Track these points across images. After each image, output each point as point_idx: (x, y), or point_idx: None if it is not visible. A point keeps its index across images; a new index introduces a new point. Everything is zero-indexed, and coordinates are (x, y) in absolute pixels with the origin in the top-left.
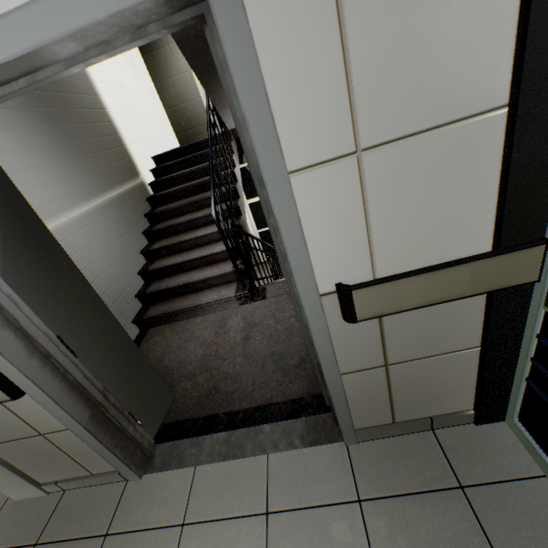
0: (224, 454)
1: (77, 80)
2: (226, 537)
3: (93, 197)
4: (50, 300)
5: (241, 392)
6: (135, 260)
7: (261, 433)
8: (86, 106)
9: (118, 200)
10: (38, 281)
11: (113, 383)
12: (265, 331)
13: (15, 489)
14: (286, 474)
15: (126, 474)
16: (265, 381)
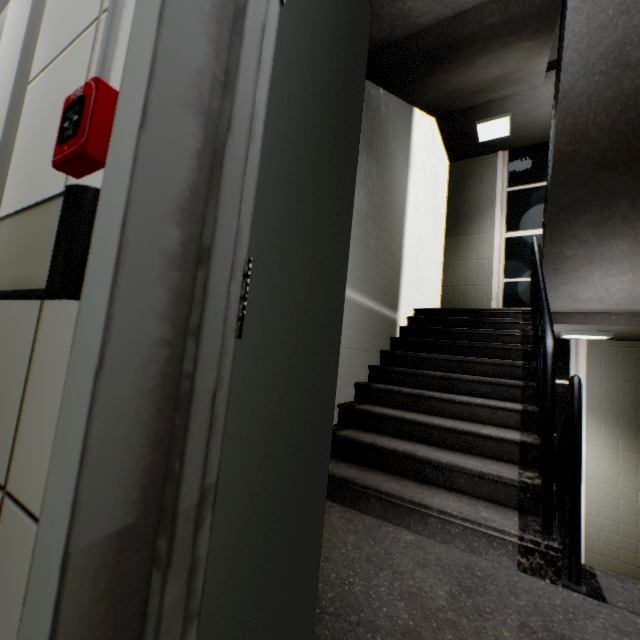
0: None
1: (397, 205)
2: None
3: (352, 287)
4: (288, 204)
5: None
6: (345, 386)
7: None
8: (392, 225)
9: (368, 312)
10: (299, 165)
11: (237, 495)
12: None
13: None
14: None
15: None
16: None
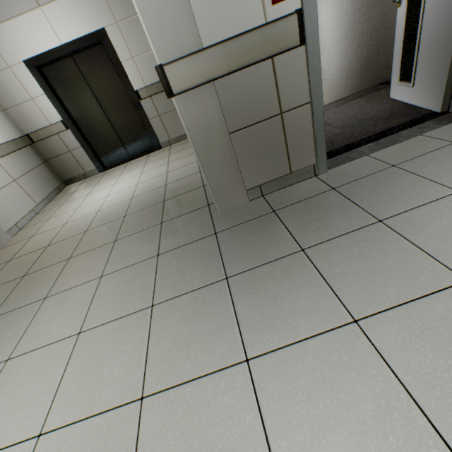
0: (384, 146)
1: None
2: (436, 156)
3: None
4: None
5: (359, 133)
6: None
7: (402, 134)
8: None
9: None
10: None
11: None
12: (340, 118)
13: (228, 195)
14: (447, 133)
15: (319, 166)
16: (373, 126)
